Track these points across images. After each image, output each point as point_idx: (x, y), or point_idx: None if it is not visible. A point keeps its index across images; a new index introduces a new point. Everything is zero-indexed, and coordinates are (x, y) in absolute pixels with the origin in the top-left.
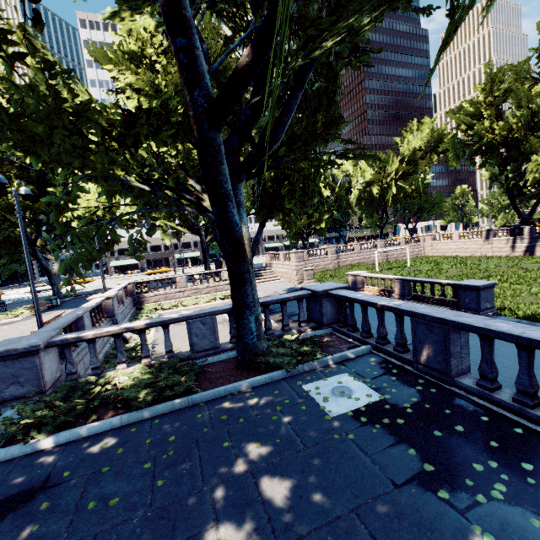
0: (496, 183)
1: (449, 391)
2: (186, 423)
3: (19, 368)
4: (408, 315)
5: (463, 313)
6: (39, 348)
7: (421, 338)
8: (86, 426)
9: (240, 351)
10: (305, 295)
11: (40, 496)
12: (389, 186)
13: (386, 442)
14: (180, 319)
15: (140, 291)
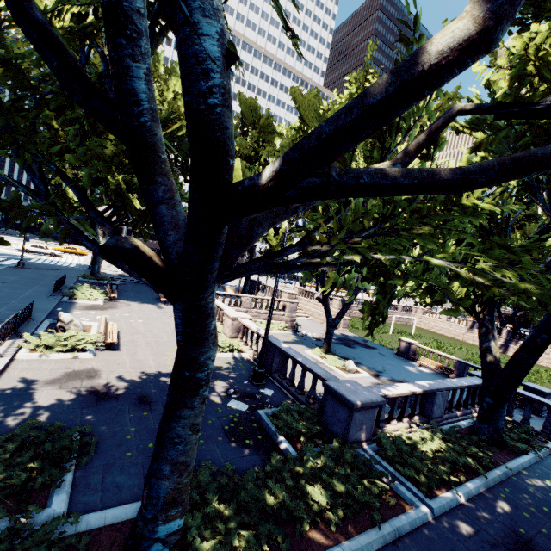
0: None
1: None
2: (531, 495)
3: (366, 417)
4: None
5: None
6: (384, 403)
7: None
8: (468, 486)
9: (491, 431)
10: None
11: (536, 548)
12: None
13: None
14: (434, 390)
15: None
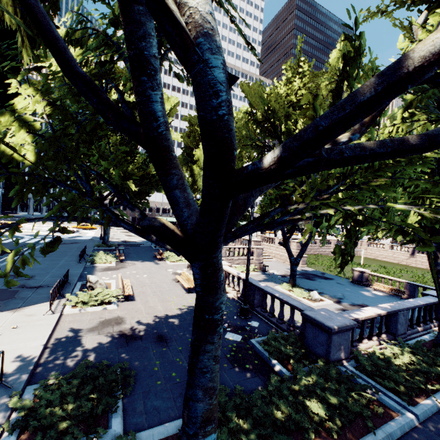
0: None
1: None
2: None
3: (343, 338)
4: None
5: None
6: (356, 325)
7: None
8: None
9: None
10: None
11: None
12: None
13: None
14: (396, 311)
15: None
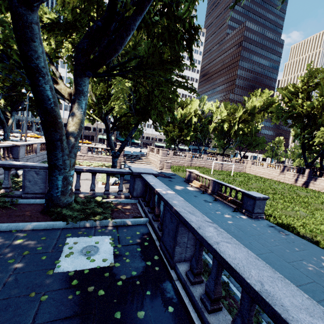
0: (297, 139)
1: (167, 273)
2: None
3: None
4: (165, 203)
5: (198, 212)
6: None
7: (167, 223)
8: None
9: (46, 200)
10: (125, 173)
11: None
12: (234, 125)
13: (66, 313)
14: (17, 166)
15: None
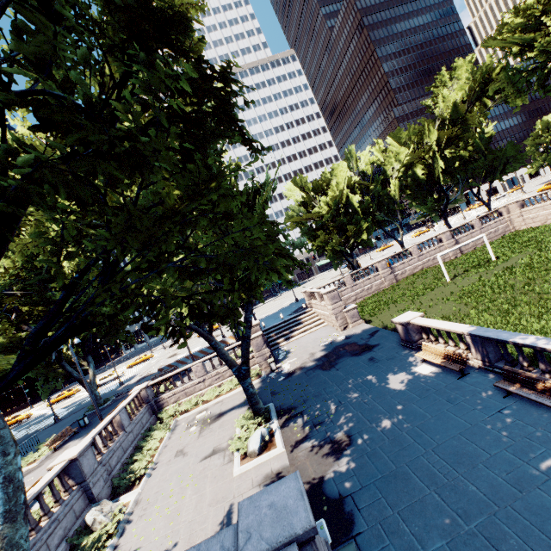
0: None
1: None
2: None
3: None
4: None
5: None
6: None
7: None
8: None
9: None
10: None
11: None
12: (435, 161)
13: None
14: None
15: (157, 393)
